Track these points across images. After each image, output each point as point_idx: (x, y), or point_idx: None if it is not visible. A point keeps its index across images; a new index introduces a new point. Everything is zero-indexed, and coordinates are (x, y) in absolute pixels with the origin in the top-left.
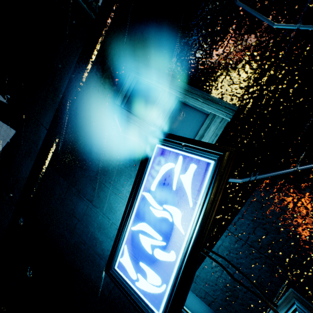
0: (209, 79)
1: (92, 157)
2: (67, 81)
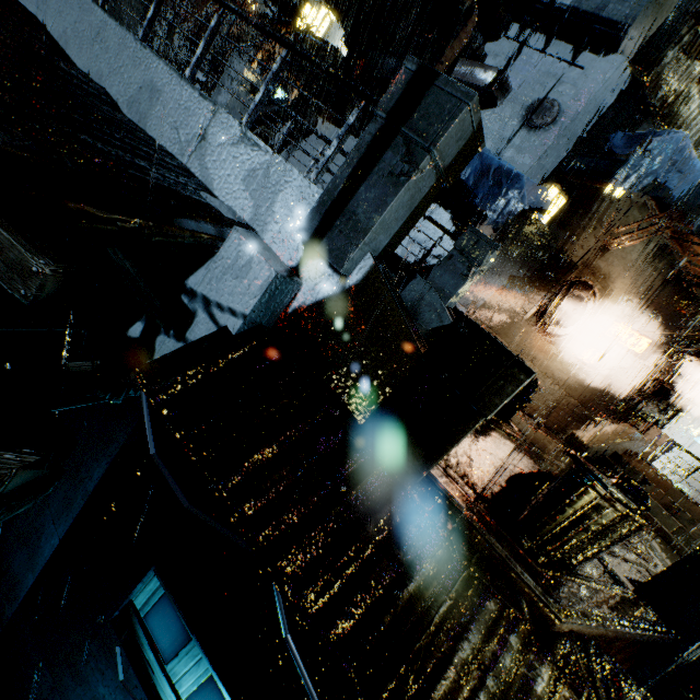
0: (245, 695)
1: (88, 672)
2: (90, 464)
